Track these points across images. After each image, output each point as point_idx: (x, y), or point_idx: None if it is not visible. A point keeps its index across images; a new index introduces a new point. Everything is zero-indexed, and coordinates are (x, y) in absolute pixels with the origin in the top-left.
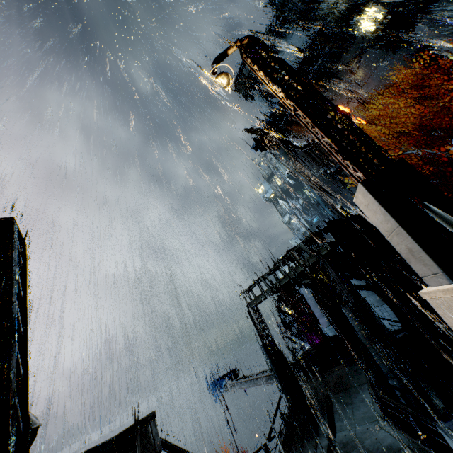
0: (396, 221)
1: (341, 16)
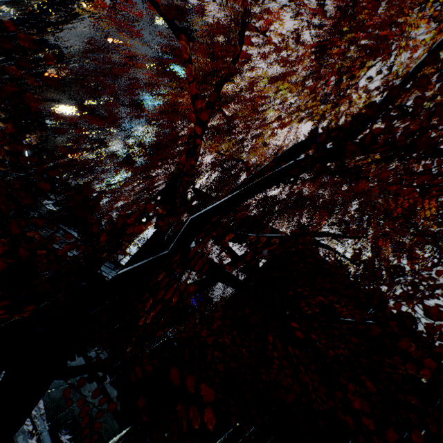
0: None
1: None
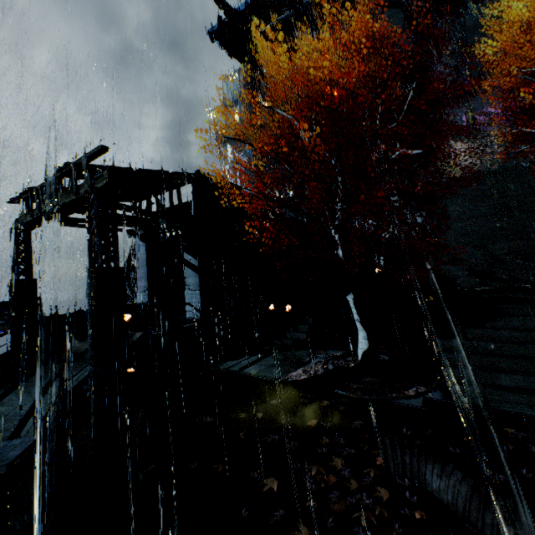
0: None
1: None
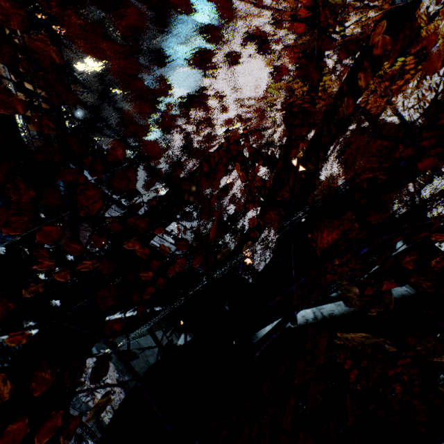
0: None
1: None
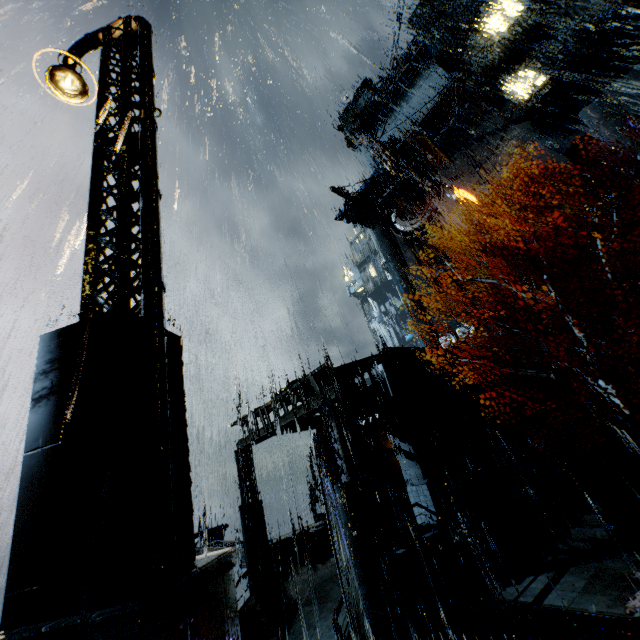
0: (26, 441)
1: (491, 67)
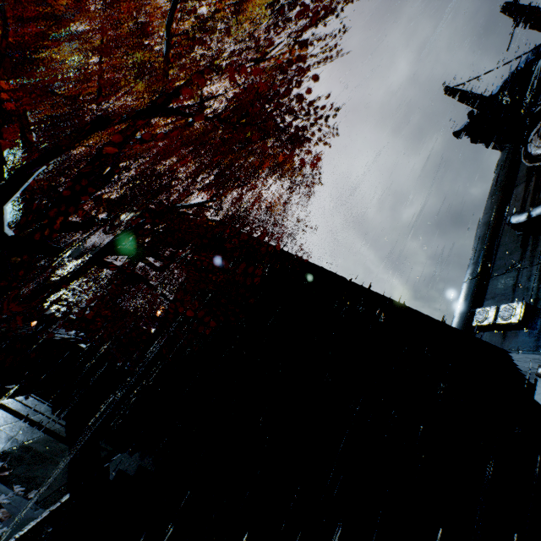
0: None
1: None
